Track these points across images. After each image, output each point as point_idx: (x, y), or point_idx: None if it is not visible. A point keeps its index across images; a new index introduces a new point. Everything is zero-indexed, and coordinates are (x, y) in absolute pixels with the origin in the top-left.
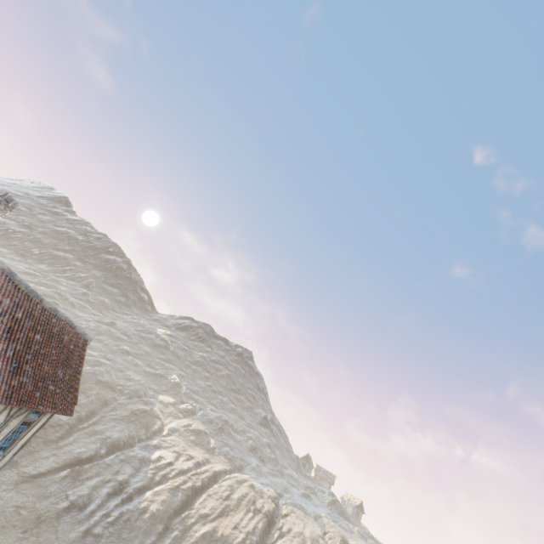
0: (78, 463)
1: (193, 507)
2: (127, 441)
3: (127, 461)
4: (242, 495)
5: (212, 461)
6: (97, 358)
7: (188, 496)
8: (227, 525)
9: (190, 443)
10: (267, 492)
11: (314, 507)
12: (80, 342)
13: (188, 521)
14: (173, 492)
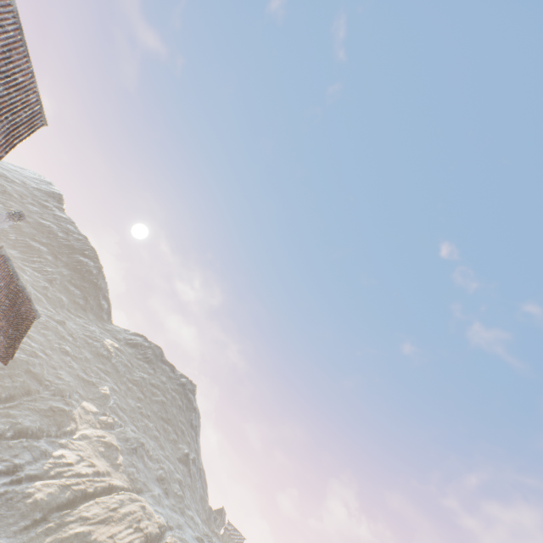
0: None
1: (77, 508)
2: (36, 432)
3: (29, 448)
4: (130, 511)
5: (113, 475)
6: (35, 349)
7: (76, 497)
8: (104, 532)
9: (98, 453)
10: (157, 518)
11: None
12: (31, 315)
13: (67, 518)
14: (63, 489)
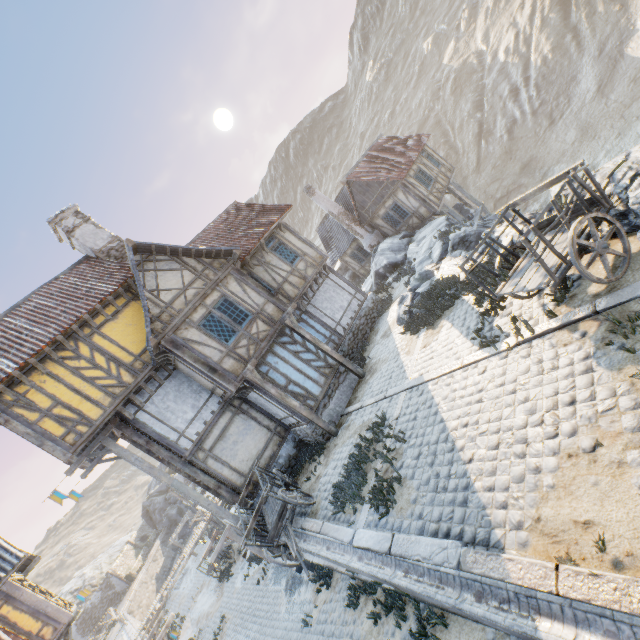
0: (480, 135)
1: None
2: (478, 94)
3: (494, 90)
4: None
5: None
6: None
7: (558, 4)
8: None
9: (507, 7)
10: None
11: None
12: (382, 142)
13: (581, 0)
14: (545, 27)
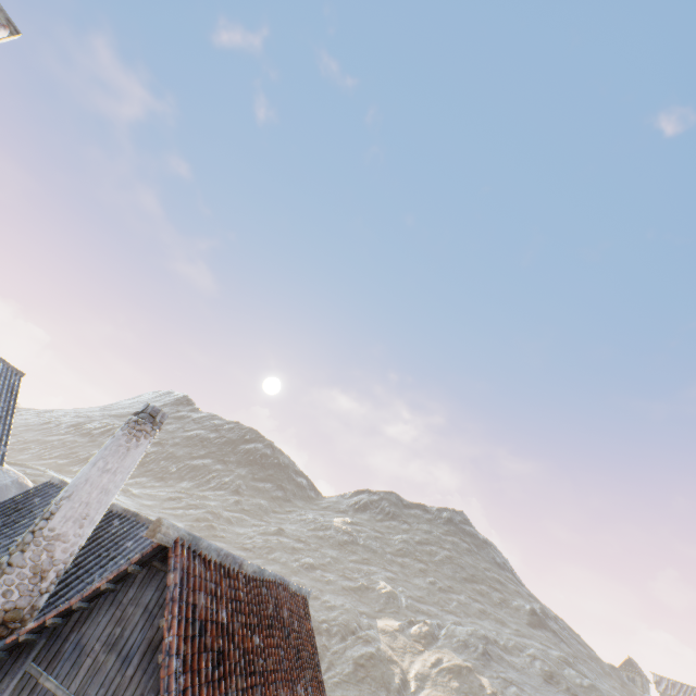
0: None
1: None
2: None
3: None
4: None
5: None
6: None
7: None
8: None
9: (456, 695)
10: None
11: None
12: (299, 607)
13: None
14: None
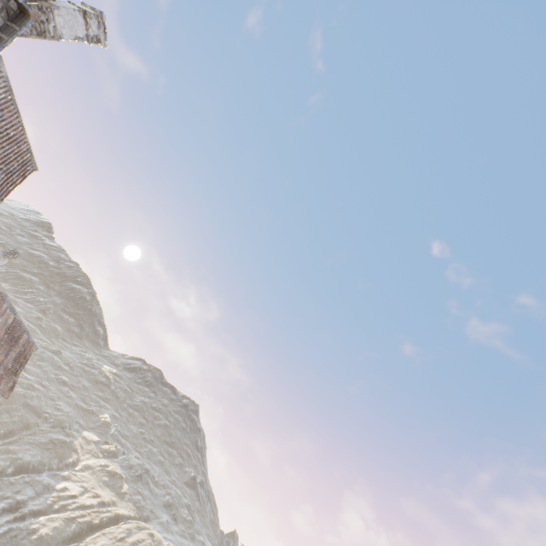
0: None
1: (83, 541)
2: (37, 466)
3: (31, 483)
4: (138, 539)
5: (118, 504)
6: (32, 382)
7: (82, 530)
8: None
9: (102, 483)
10: (166, 545)
11: None
12: (29, 347)
13: None
14: (68, 522)
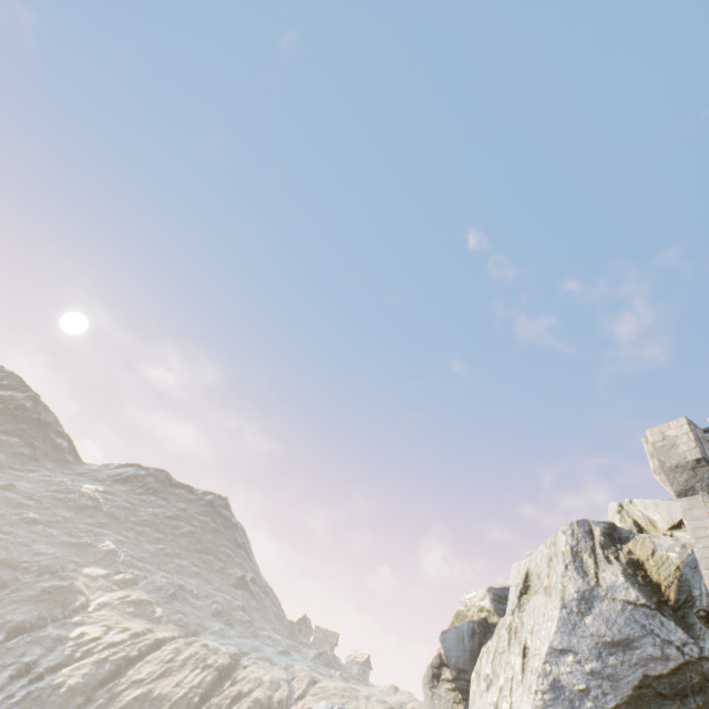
0: None
1: (125, 676)
2: (37, 623)
3: (36, 642)
4: (191, 654)
5: (156, 630)
6: None
7: (119, 666)
8: (167, 685)
9: (127, 615)
10: (226, 650)
11: (291, 661)
12: None
13: (117, 688)
14: (99, 664)
